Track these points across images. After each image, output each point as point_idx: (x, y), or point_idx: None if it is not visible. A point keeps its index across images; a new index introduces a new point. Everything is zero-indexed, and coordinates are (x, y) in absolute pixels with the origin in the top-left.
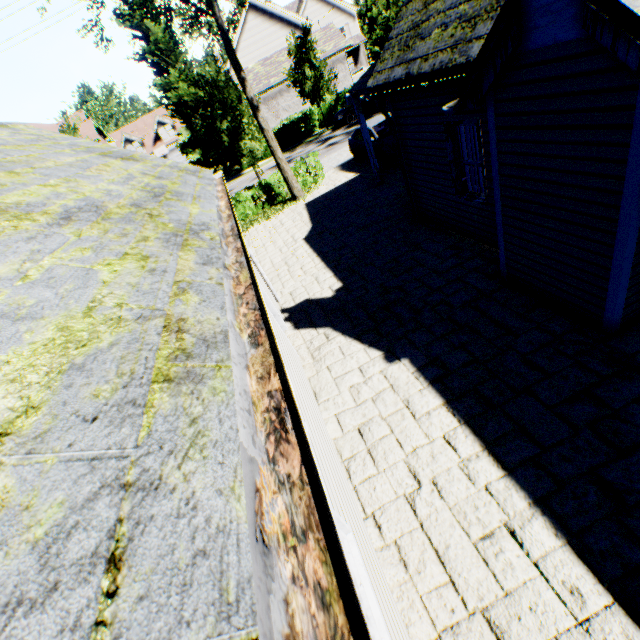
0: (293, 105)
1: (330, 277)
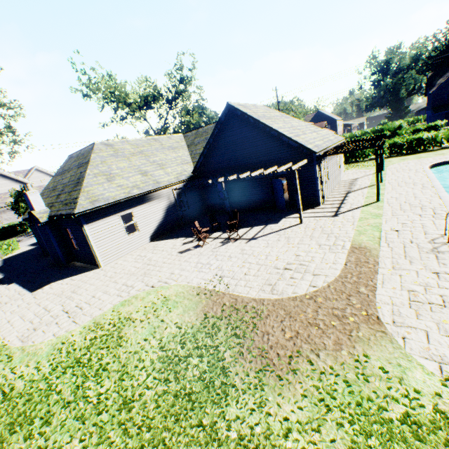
0: (14, 217)
1: (0, 276)
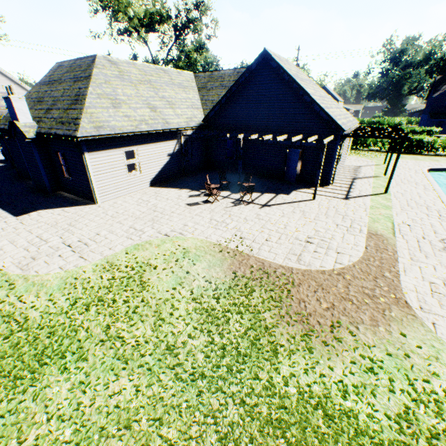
0: None
1: None
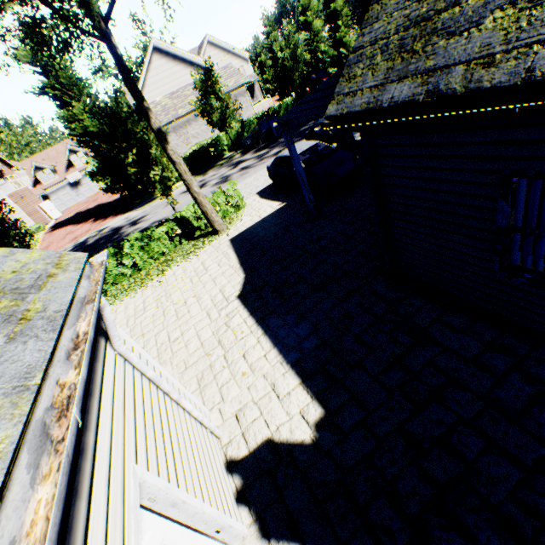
0: (202, 132)
1: (296, 386)
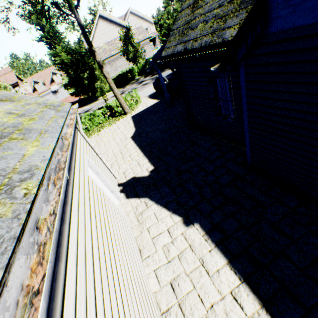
0: (124, 64)
1: (146, 162)
